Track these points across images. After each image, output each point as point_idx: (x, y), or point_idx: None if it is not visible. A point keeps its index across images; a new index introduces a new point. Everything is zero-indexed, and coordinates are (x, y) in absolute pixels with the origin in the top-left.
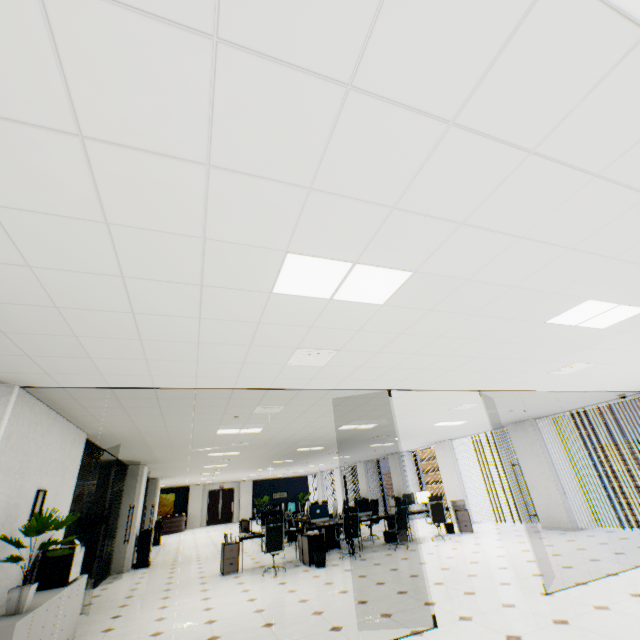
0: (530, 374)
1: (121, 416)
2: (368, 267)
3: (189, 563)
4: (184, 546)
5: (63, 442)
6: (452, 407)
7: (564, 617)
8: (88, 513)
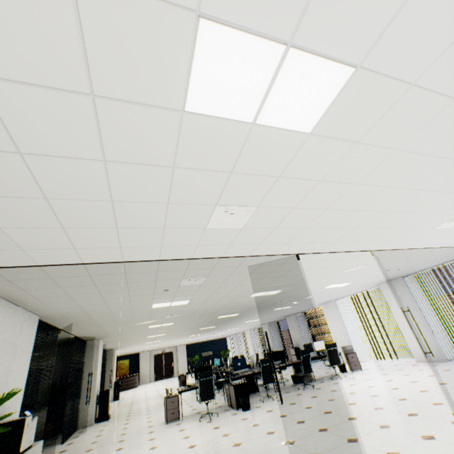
0: (418, 230)
1: (63, 297)
2: (303, 56)
3: (140, 414)
4: (137, 399)
5: (11, 324)
6: (344, 269)
7: None
8: (57, 381)
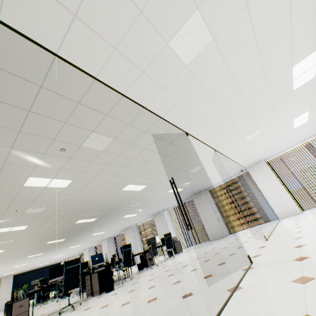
0: (240, 136)
1: None
2: None
3: None
4: None
5: None
6: (190, 169)
7: (296, 237)
8: None
